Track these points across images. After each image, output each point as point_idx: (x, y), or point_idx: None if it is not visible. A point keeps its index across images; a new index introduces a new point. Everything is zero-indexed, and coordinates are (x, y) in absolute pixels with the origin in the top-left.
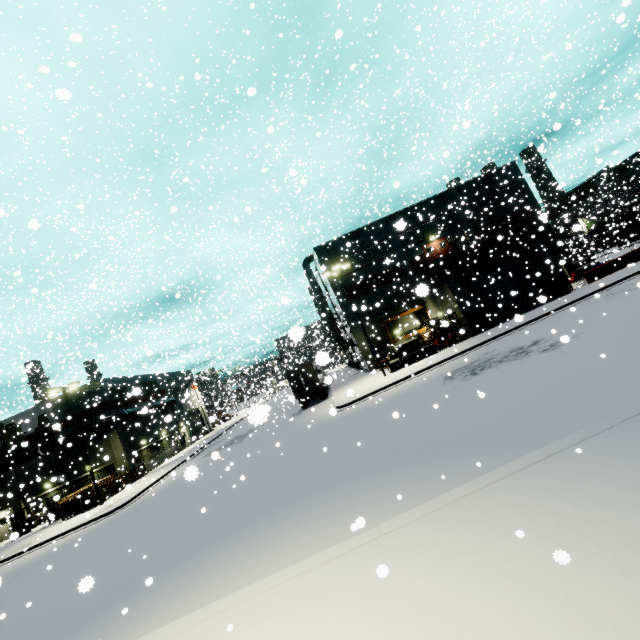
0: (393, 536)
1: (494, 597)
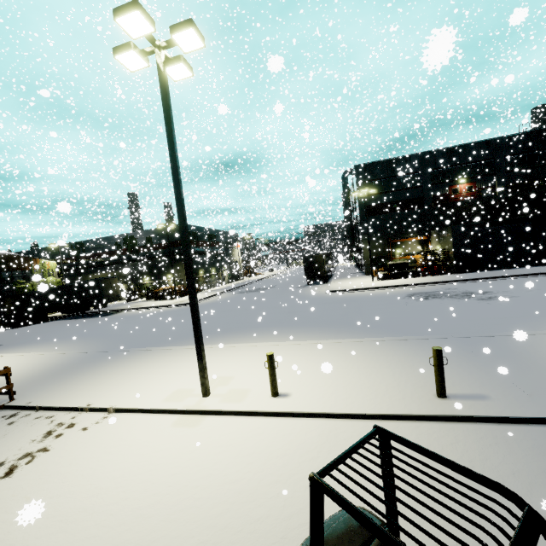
0: (322, 344)
1: (344, 362)
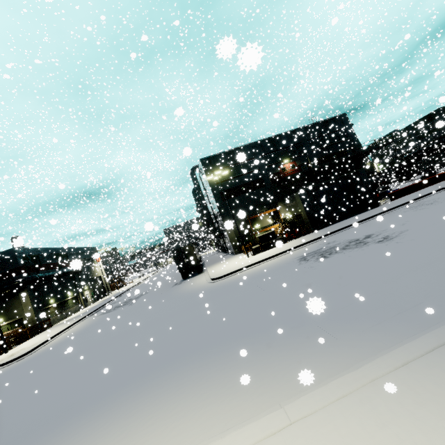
0: (308, 427)
1: None
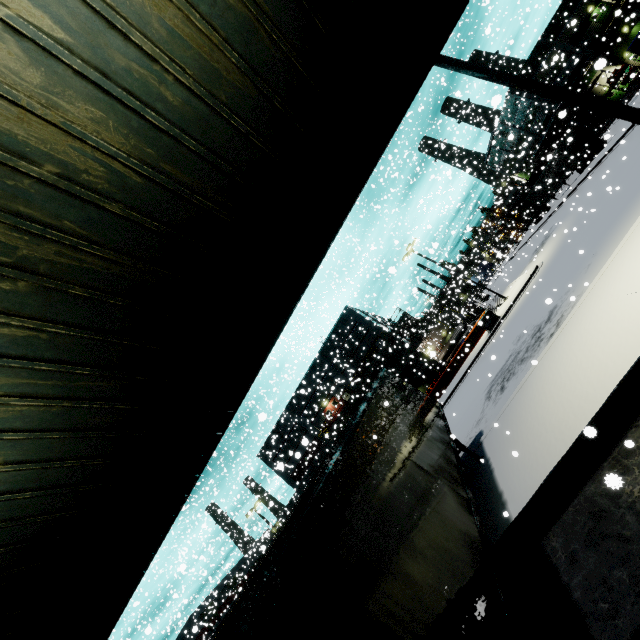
0: None
1: None
